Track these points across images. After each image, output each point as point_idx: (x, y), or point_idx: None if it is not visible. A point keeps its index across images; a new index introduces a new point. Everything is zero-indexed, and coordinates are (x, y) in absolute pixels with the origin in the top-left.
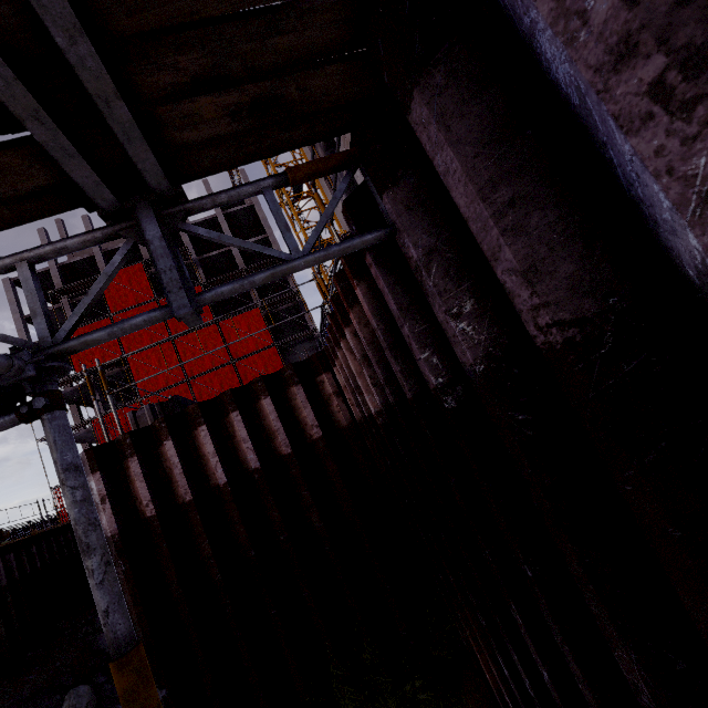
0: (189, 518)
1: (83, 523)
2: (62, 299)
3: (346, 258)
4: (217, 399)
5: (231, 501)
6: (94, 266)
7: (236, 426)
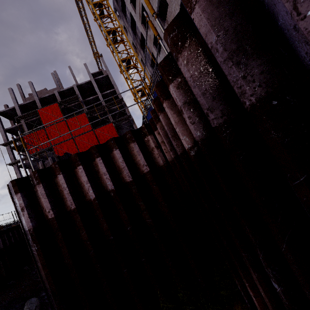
0: (74, 218)
1: None
2: (21, 121)
3: None
4: (88, 151)
5: (98, 208)
6: (35, 105)
7: (99, 166)
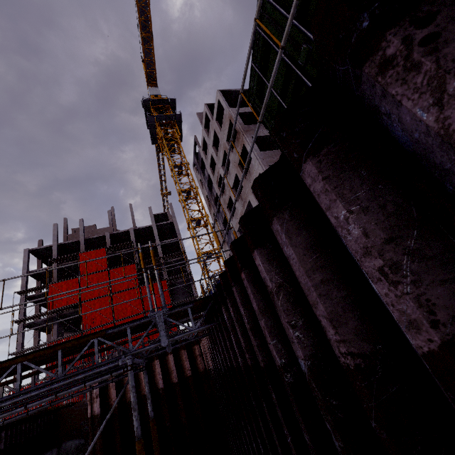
0: (130, 409)
1: (148, 393)
2: (54, 263)
3: (205, 323)
4: (150, 353)
5: None
6: (77, 245)
7: (156, 366)
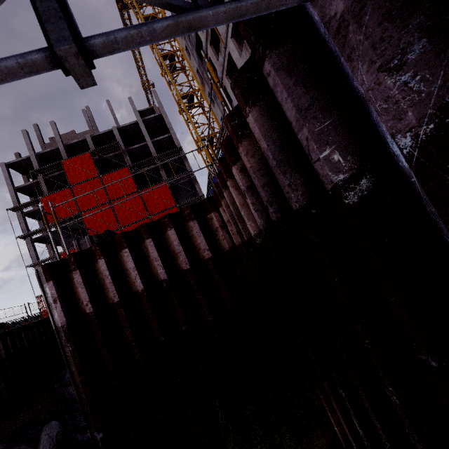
0: (117, 314)
1: None
2: (39, 176)
3: (240, 88)
4: (136, 231)
5: (147, 302)
6: (59, 154)
7: (149, 249)
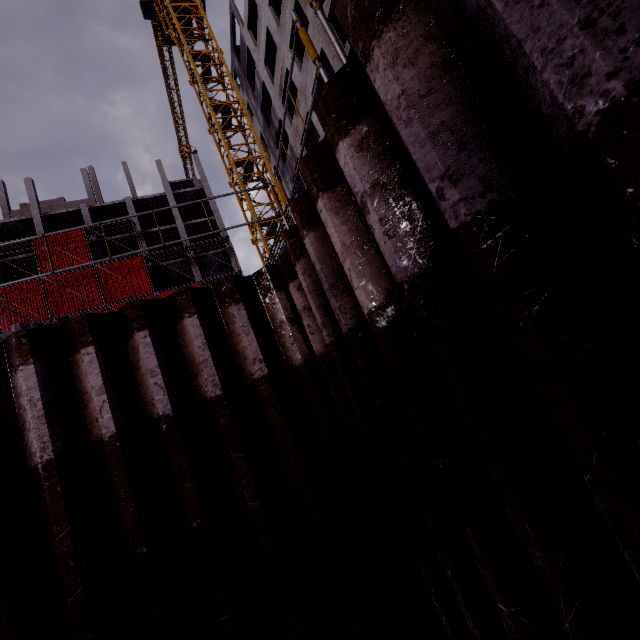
0: (43, 489)
1: None
2: None
3: None
4: (118, 314)
5: (119, 464)
6: (31, 228)
7: (141, 351)
